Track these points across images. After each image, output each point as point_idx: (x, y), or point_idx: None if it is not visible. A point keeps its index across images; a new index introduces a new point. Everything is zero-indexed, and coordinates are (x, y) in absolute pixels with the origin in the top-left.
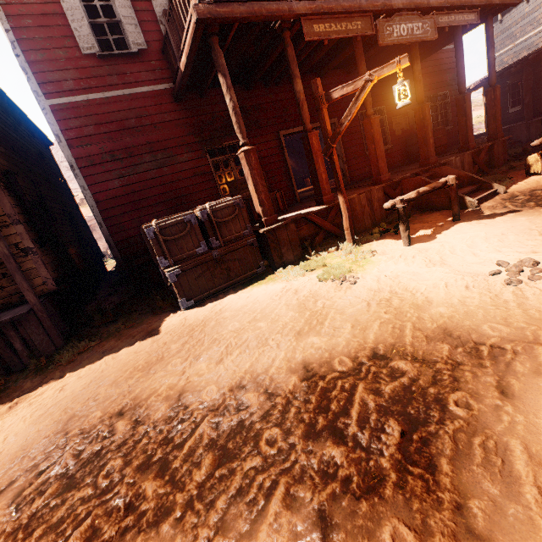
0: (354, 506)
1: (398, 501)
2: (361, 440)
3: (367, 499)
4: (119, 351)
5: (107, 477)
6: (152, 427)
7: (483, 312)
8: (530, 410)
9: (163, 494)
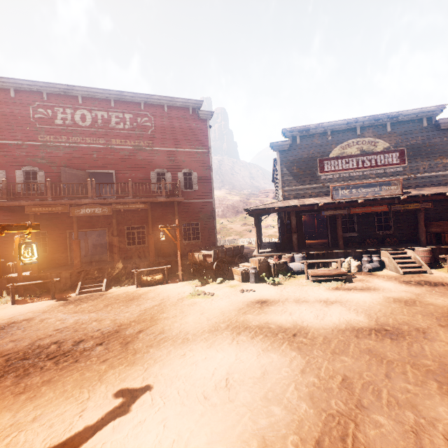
0: None
1: None
2: None
3: None
4: None
5: None
6: None
7: None
8: None
9: None
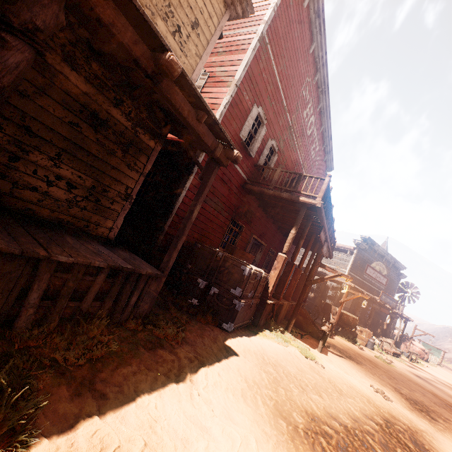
0: None
1: None
2: None
3: None
4: (224, 354)
5: None
6: (346, 435)
7: (393, 411)
8: None
9: None
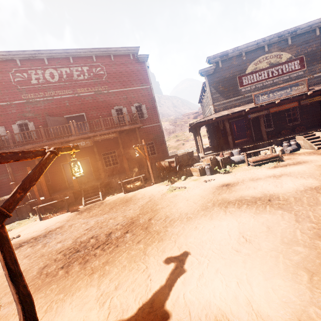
0: None
1: None
2: None
3: None
4: None
5: None
6: None
7: None
8: None
9: None
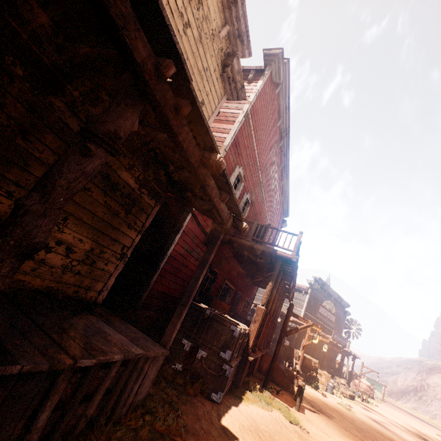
0: None
1: None
2: None
3: None
4: (226, 440)
5: None
6: None
7: None
8: None
9: None
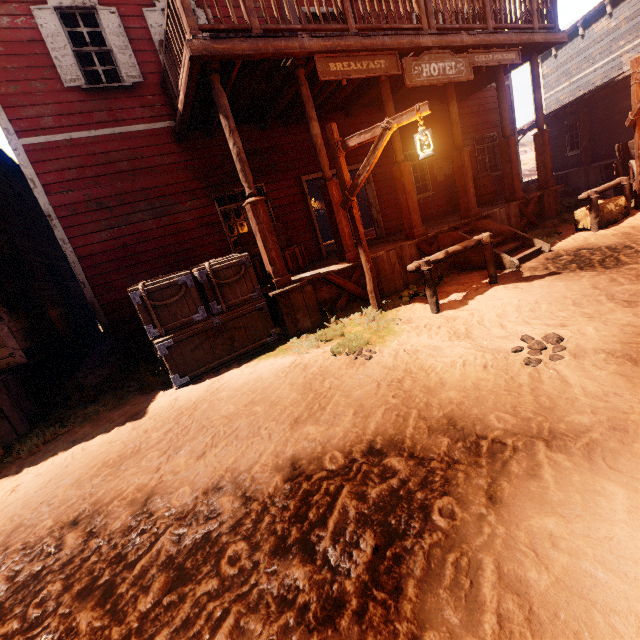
0: (305, 639)
1: (352, 634)
2: (331, 557)
3: (320, 631)
4: (92, 441)
5: (41, 606)
6: (107, 540)
7: (494, 399)
8: (514, 520)
9: (99, 629)
